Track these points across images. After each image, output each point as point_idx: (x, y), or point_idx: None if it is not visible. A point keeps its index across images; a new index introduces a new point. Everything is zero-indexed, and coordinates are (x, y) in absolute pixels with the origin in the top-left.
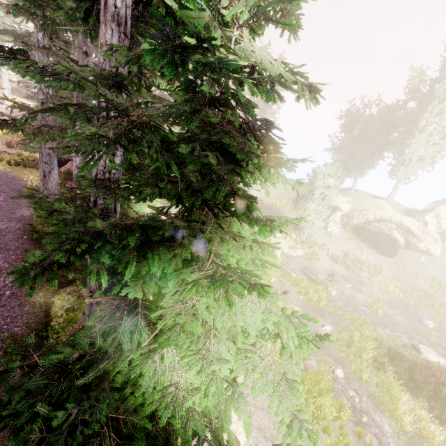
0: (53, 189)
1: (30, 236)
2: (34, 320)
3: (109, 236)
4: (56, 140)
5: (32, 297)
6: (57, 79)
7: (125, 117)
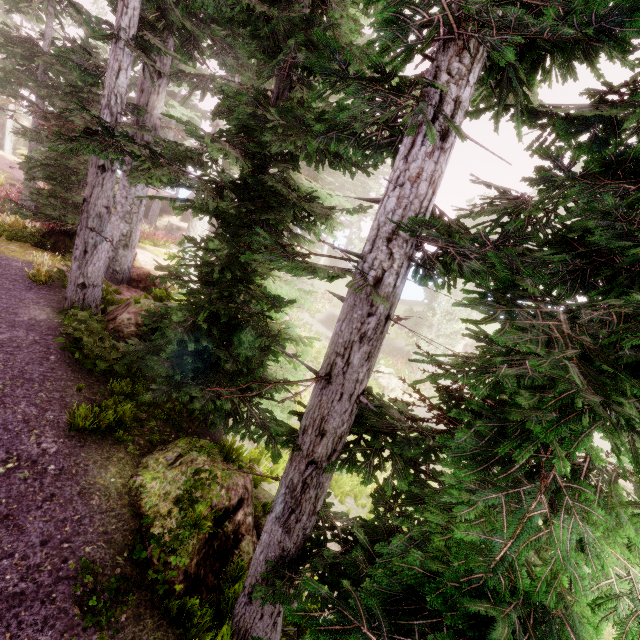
0: (94, 275)
1: (60, 356)
2: (116, 525)
3: (376, 349)
4: (169, 183)
5: (99, 477)
6: (399, 29)
7: (285, 162)
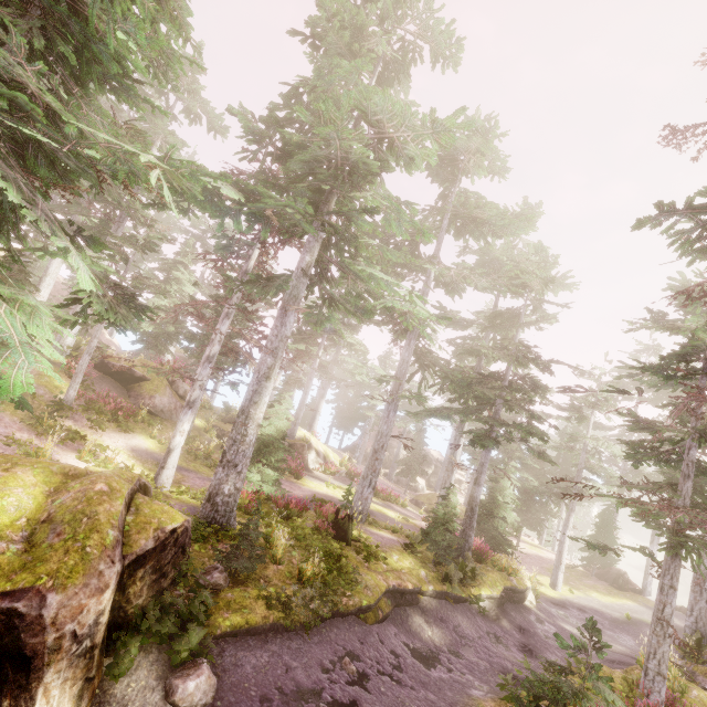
0: None
1: None
2: None
3: None
4: None
5: None
6: None
7: None
